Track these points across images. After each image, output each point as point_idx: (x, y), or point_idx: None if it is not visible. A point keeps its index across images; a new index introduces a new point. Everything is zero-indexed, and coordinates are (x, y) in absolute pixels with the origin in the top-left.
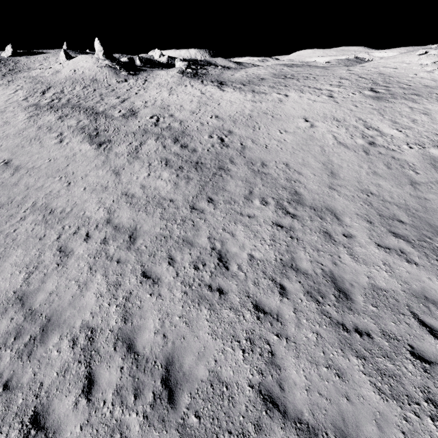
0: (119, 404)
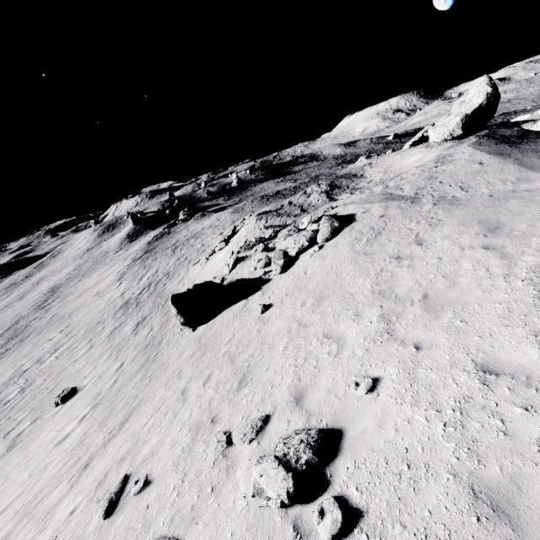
0: None
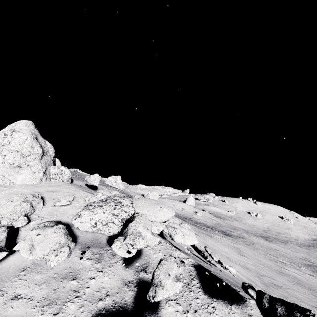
0: None
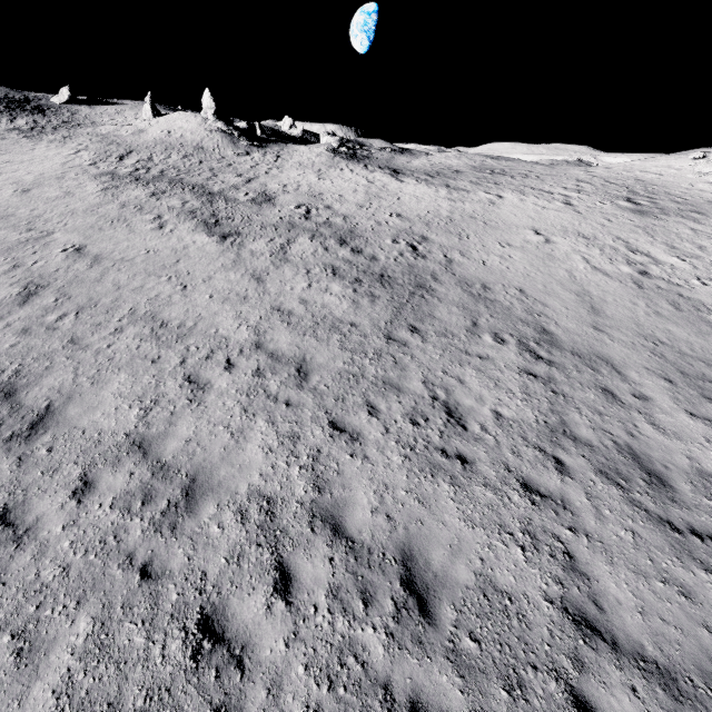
0: (341, 612)
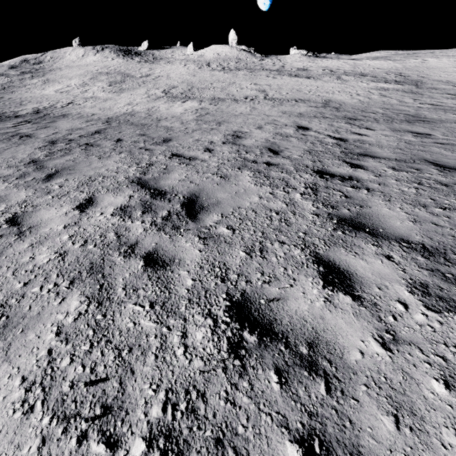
0: None
